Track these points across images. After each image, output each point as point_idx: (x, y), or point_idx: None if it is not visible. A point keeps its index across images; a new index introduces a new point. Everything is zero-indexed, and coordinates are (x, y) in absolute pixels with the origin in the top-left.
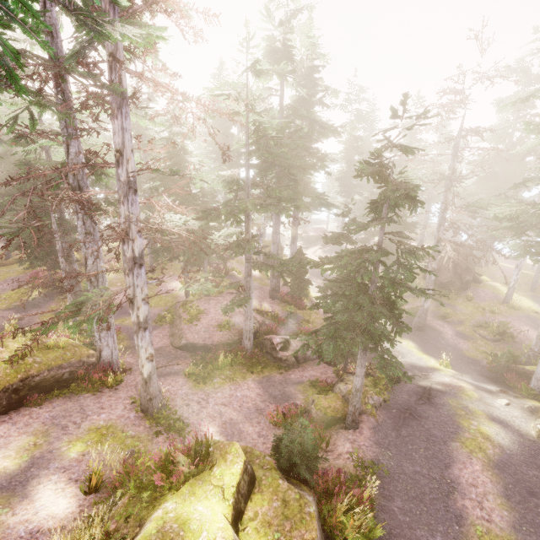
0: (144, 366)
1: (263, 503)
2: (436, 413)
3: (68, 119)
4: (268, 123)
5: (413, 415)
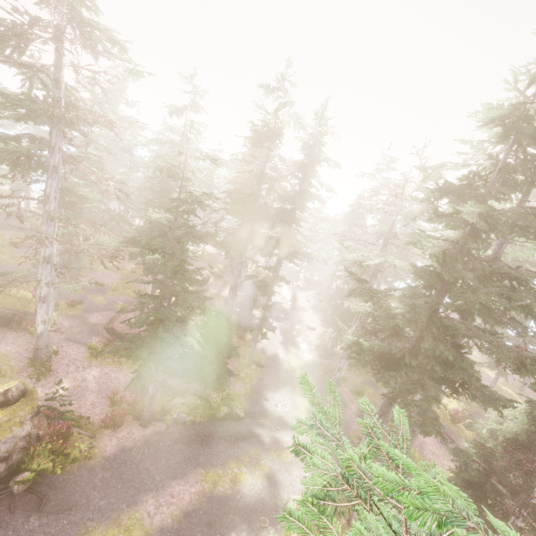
0: (39, 326)
1: (1, 415)
2: (225, 449)
3: None
4: (194, 190)
5: (204, 441)
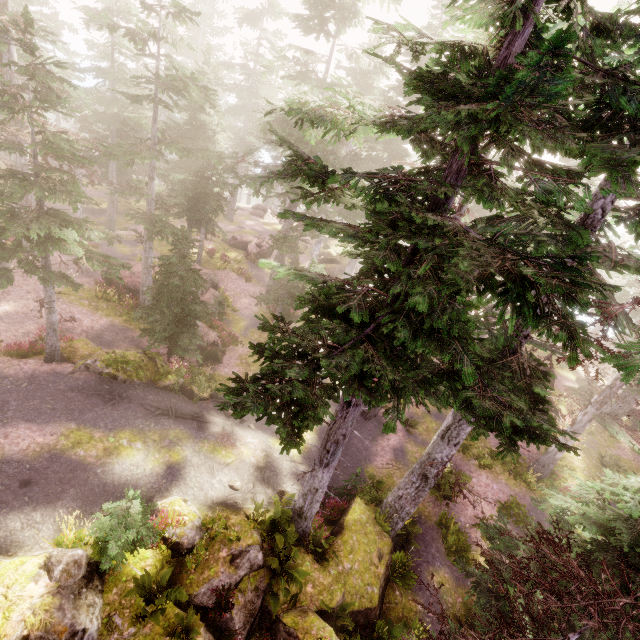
0: None
1: None
2: (133, 417)
3: (2, 35)
4: (170, 70)
5: (112, 401)
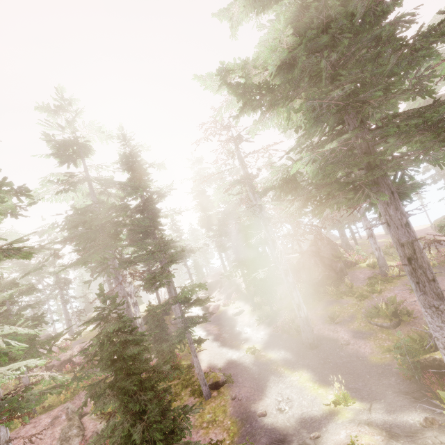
0: None
1: None
2: None
3: None
4: None
5: None
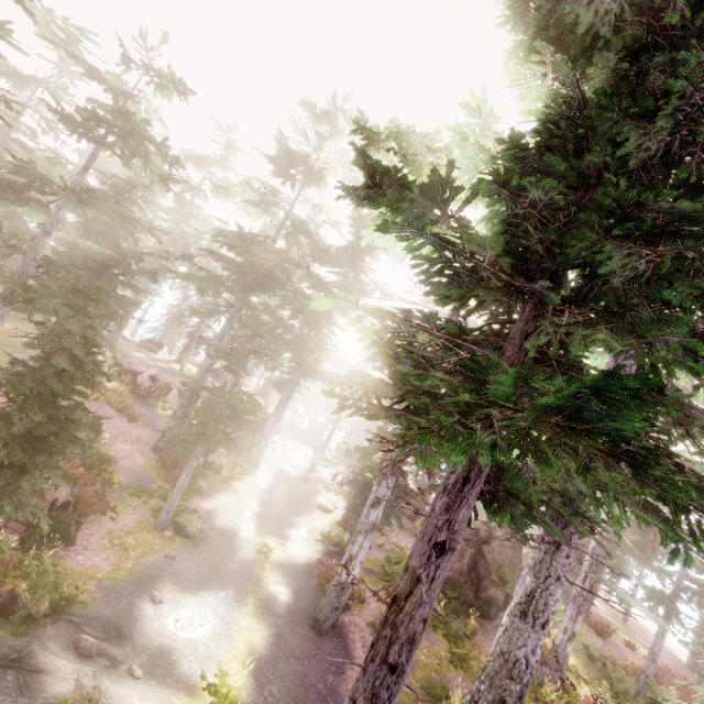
0: None
1: None
2: None
3: None
4: None
5: None
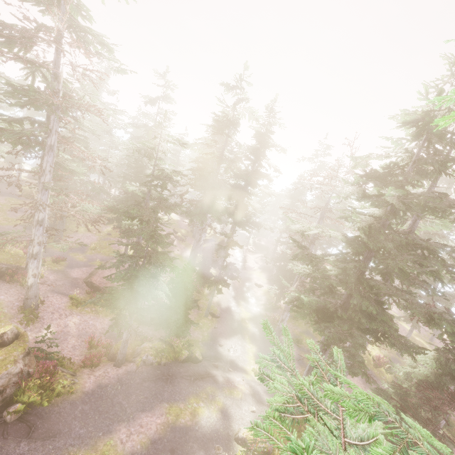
0: (30, 279)
1: None
2: (185, 387)
3: None
4: (166, 168)
5: (168, 380)
